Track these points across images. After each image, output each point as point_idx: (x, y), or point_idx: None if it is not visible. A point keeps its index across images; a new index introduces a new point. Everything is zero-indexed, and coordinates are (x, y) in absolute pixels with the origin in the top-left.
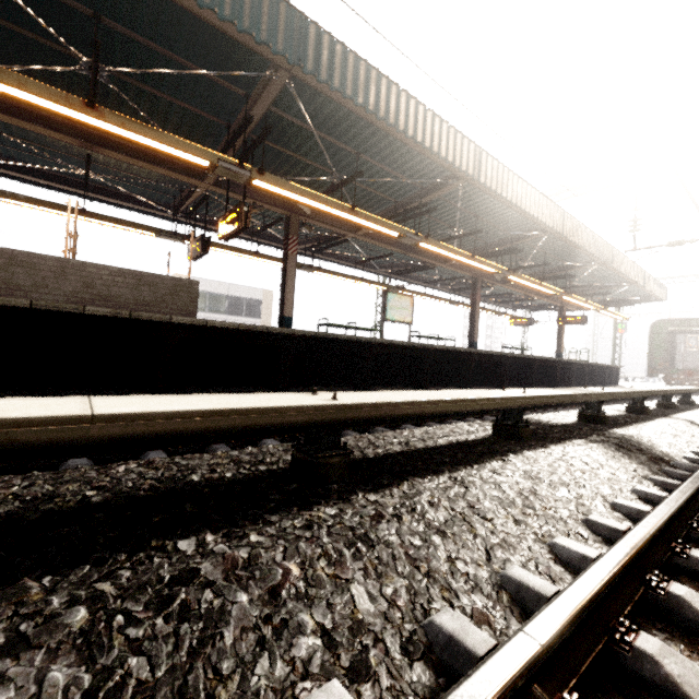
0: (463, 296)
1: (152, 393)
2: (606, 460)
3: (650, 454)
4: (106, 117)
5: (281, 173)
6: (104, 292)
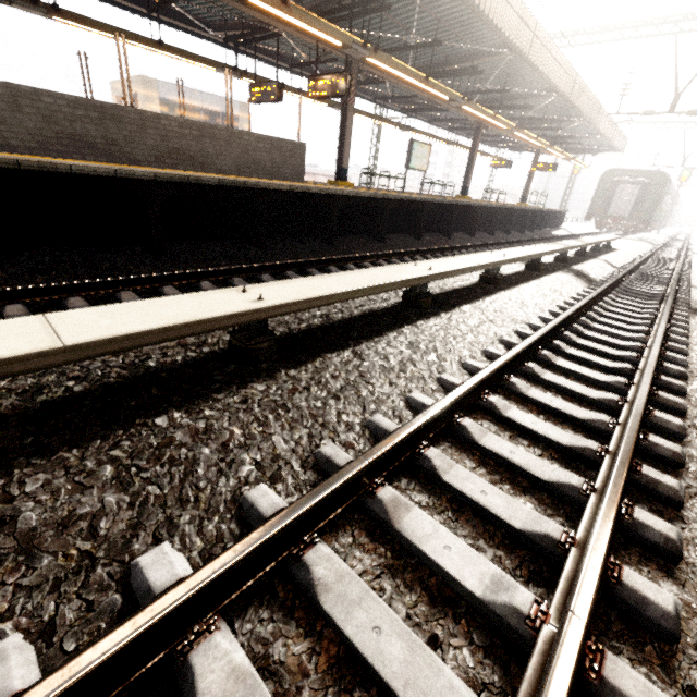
0: (454, 132)
1: (323, 241)
2: (573, 280)
3: (587, 278)
4: (292, 12)
5: (358, 21)
6: (253, 156)
